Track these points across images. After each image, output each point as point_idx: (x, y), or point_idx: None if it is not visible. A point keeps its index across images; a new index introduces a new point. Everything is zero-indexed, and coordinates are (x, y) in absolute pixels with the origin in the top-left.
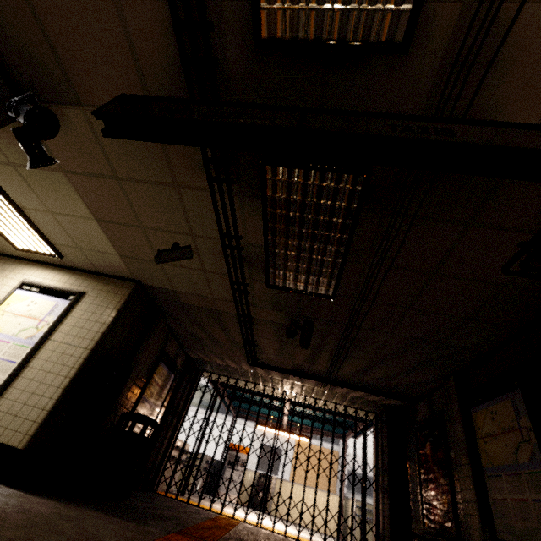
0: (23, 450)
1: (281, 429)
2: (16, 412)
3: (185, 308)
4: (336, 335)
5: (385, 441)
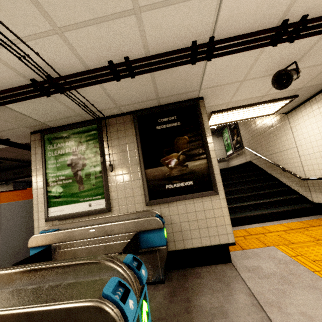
0: None
1: None
2: None
3: None
4: None
5: None
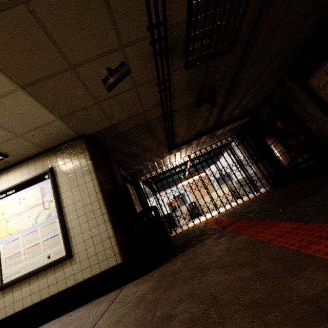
0: (123, 262)
1: (190, 178)
2: (93, 252)
3: (123, 136)
4: (225, 88)
5: (250, 141)
